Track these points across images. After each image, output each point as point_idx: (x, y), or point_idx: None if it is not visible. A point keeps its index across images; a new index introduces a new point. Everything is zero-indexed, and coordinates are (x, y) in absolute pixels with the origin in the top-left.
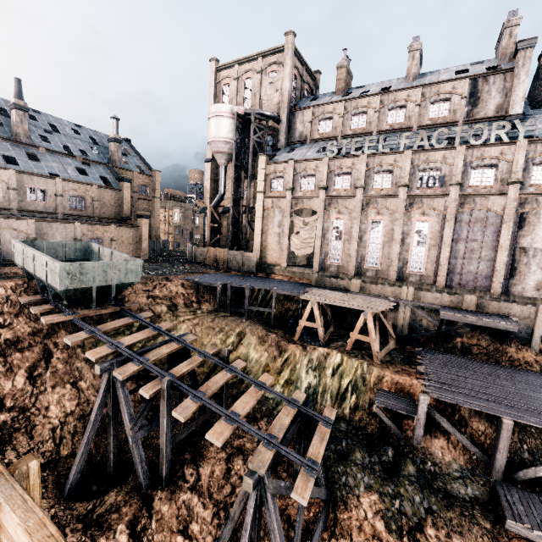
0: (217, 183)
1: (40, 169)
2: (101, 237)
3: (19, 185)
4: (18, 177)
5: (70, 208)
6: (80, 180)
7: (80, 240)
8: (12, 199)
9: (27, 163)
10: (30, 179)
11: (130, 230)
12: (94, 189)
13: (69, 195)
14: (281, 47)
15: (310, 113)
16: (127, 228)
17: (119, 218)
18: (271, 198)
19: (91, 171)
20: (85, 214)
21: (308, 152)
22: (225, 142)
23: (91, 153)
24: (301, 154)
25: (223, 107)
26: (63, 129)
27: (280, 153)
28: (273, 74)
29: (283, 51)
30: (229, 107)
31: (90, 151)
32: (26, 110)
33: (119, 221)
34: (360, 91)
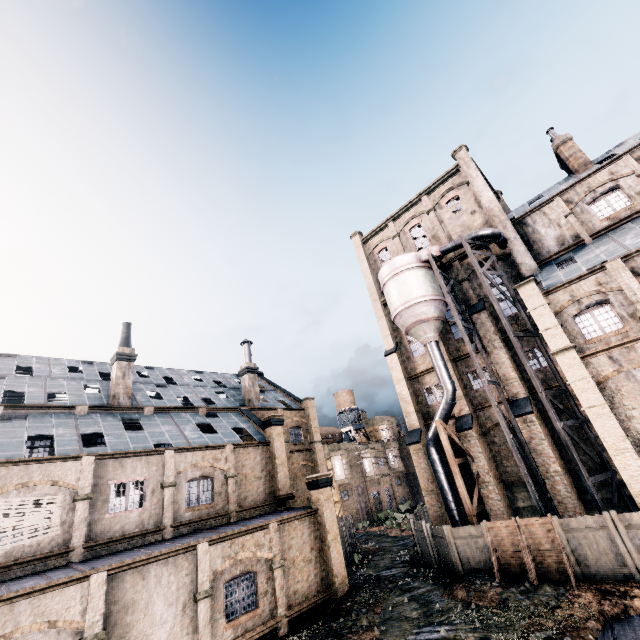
0: (417, 381)
1: (140, 442)
2: (250, 566)
3: (96, 486)
4: (98, 468)
5: (187, 507)
6: (205, 444)
7: (207, 593)
8: (77, 522)
9: (120, 438)
10: (120, 467)
11: (303, 525)
12: (227, 453)
13: (187, 478)
14: (452, 170)
15: (560, 204)
16: (296, 521)
17: (272, 499)
18: (602, 353)
19: (220, 424)
20: (213, 512)
21: (625, 241)
22: (427, 302)
23: (218, 399)
24: (608, 252)
25: (403, 259)
26: (181, 379)
27: (546, 276)
28: (452, 203)
29: (456, 172)
30: (412, 256)
31: (215, 396)
32: (132, 358)
33: (273, 507)
34: (629, 143)
